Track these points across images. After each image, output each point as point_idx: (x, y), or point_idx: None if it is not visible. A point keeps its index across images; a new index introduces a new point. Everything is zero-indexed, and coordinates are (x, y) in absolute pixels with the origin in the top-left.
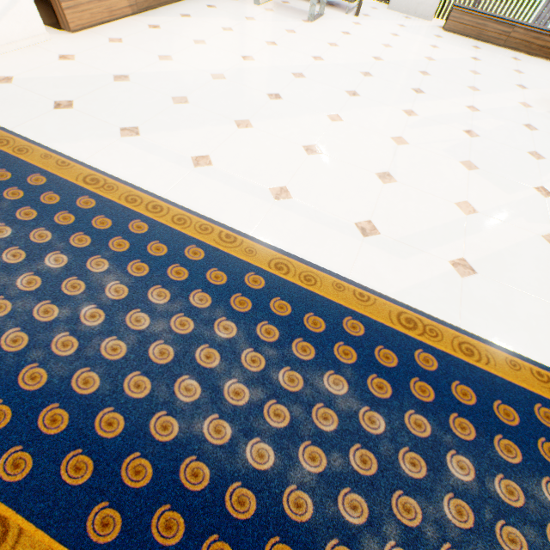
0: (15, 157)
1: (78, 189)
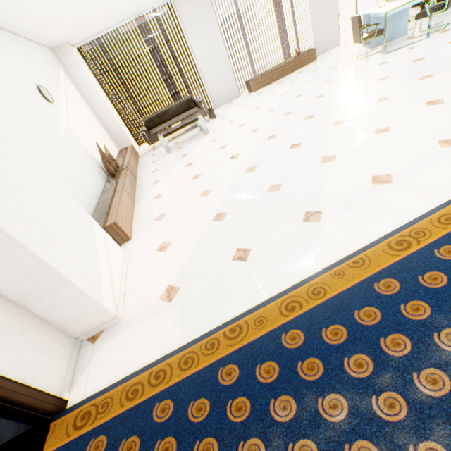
0: (330, 299)
1: (416, 256)
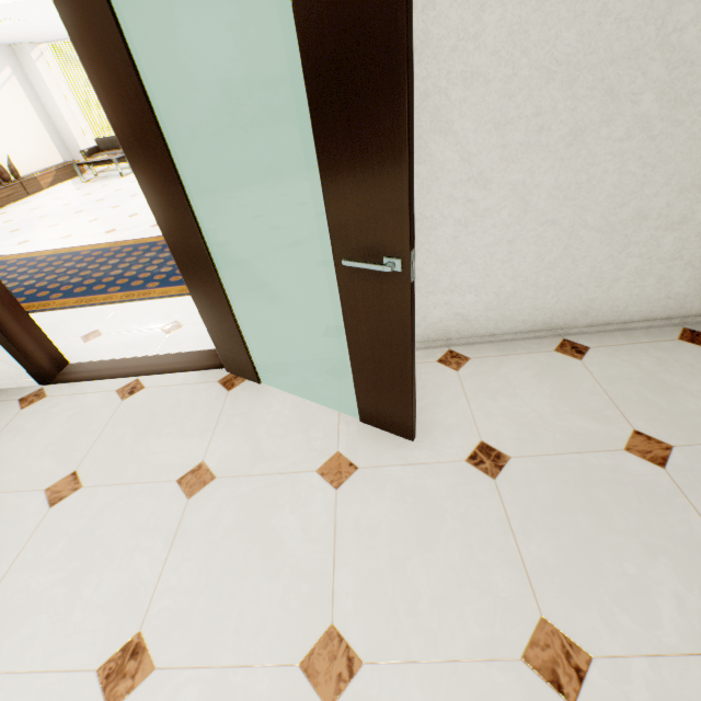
0: None
1: None
